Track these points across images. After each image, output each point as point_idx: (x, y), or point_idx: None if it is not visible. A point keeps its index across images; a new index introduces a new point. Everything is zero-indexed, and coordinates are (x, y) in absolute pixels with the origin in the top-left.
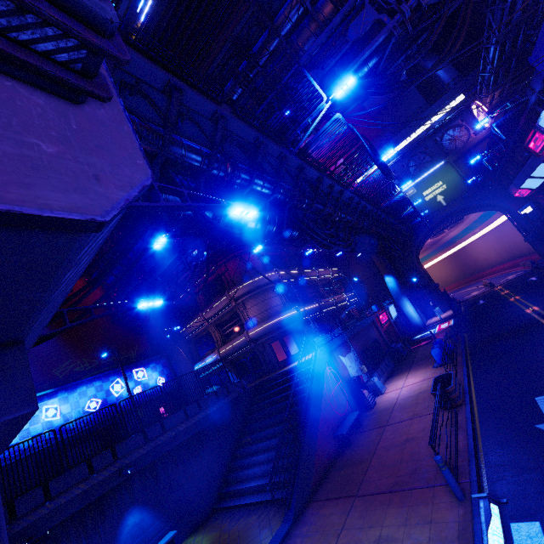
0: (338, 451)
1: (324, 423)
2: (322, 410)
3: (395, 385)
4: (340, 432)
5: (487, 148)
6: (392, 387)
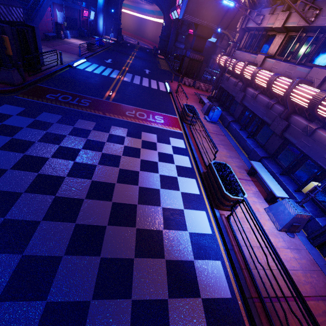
0: (43, 40)
1: (41, 26)
2: (42, 21)
3: (75, 40)
4: (47, 34)
5: None
6: (73, 40)
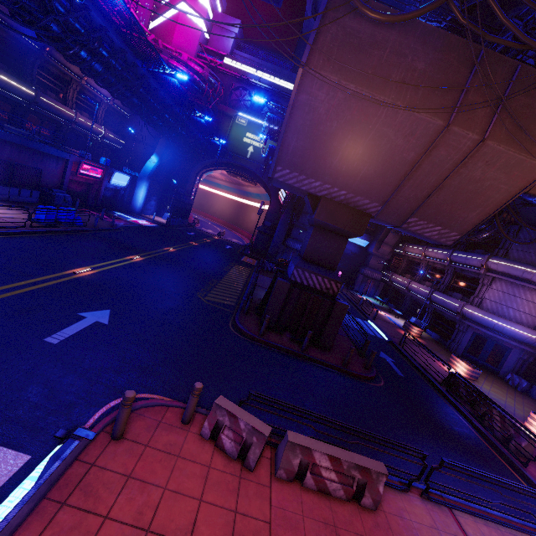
0: None
1: None
2: None
3: None
4: None
5: (269, 135)
6: None
